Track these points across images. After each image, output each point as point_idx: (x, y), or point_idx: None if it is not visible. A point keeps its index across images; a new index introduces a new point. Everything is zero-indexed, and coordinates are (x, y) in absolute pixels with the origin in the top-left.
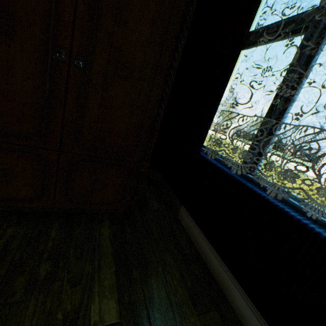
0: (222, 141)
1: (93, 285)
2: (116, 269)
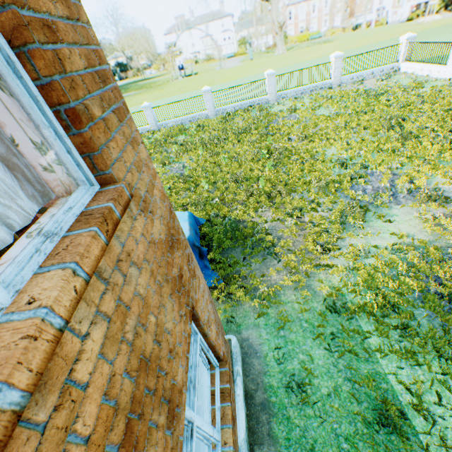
0: (426, 98)
1: None
2: None
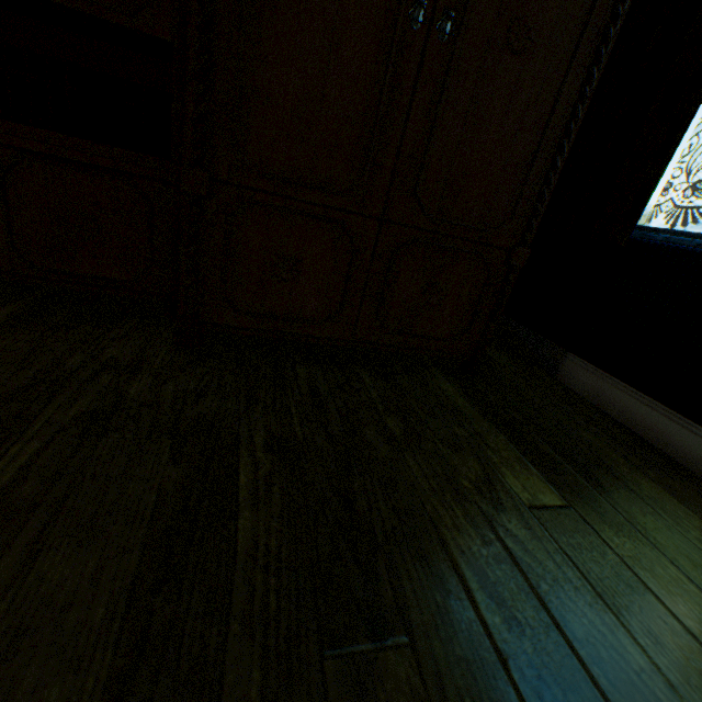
0: None
1: (487, 454)
2: (506, 438)
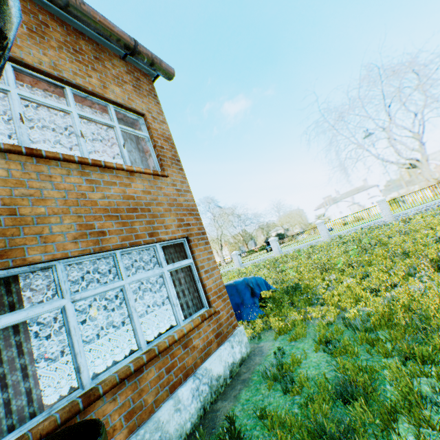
0: None
1: None
2: None
